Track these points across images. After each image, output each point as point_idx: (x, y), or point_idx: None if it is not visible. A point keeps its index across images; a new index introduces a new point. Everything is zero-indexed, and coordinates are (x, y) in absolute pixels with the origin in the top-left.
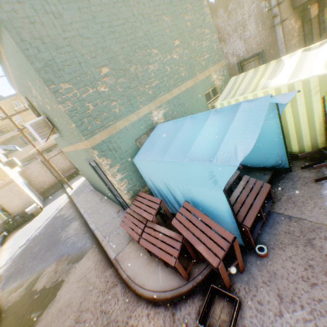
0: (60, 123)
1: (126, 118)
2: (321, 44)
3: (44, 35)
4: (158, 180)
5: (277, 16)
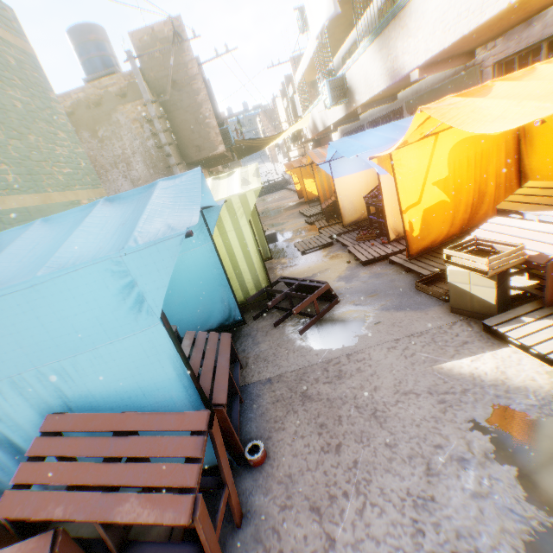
0: None
1: None
2: (229, 174)
3: None
4: None
5: (171, 155)
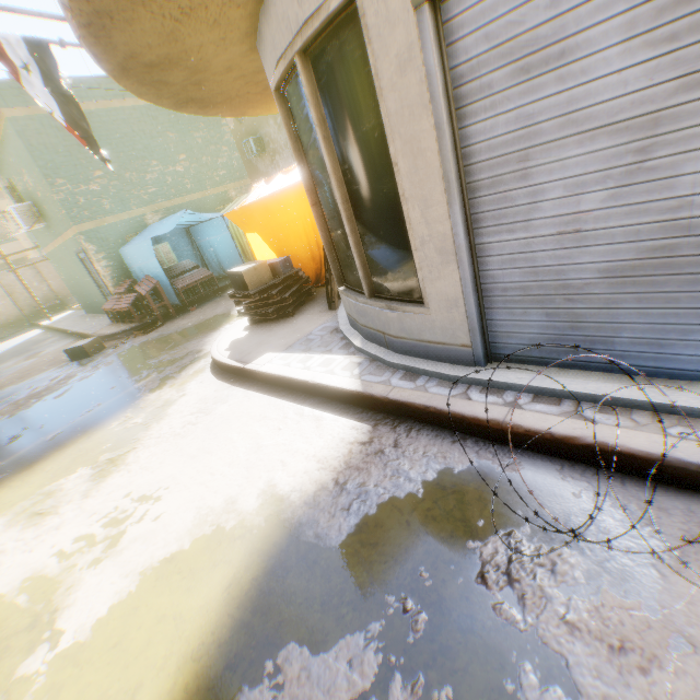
0: (52, 211)
1: (118, 216)
2: None
3: (49, 143)
4: (136, 266)
5: None
